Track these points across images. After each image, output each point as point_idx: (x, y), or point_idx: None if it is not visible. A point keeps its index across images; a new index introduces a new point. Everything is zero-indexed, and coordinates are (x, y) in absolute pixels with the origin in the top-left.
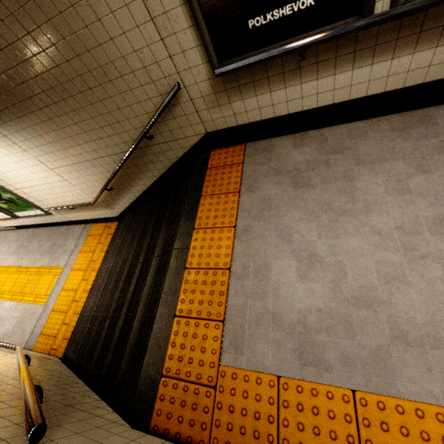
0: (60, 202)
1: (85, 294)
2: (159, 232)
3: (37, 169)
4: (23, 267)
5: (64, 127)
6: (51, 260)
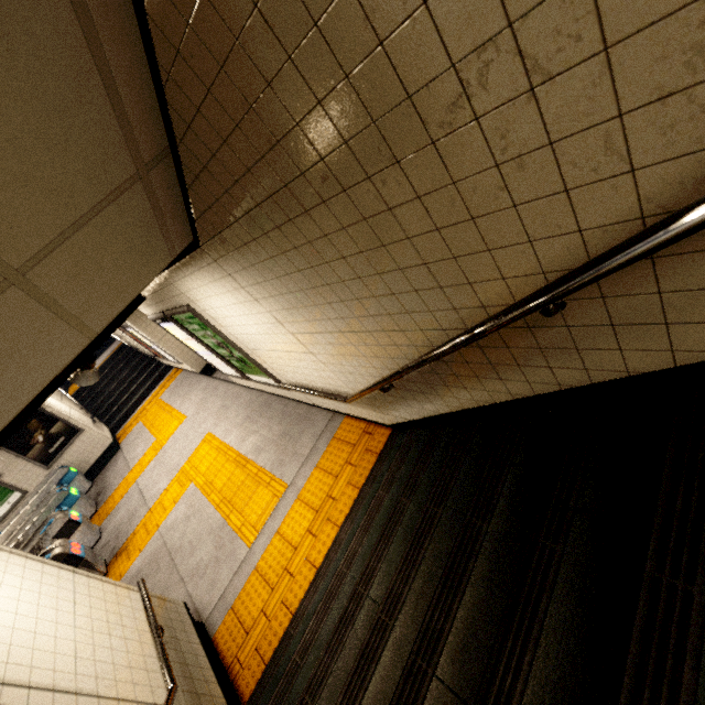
0: (300, 378)
1: (307, 569)
2: (527, 643)
3: (272, 329)
4: (243, 457)
5: (318, 264)
6: (276, 462)
